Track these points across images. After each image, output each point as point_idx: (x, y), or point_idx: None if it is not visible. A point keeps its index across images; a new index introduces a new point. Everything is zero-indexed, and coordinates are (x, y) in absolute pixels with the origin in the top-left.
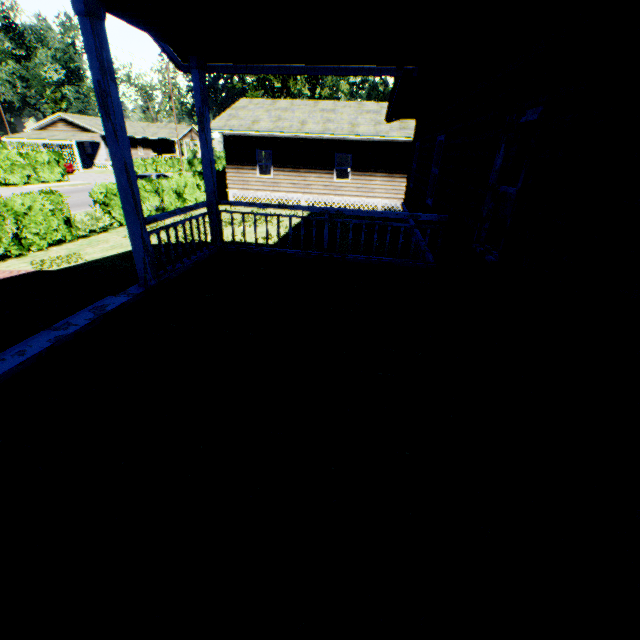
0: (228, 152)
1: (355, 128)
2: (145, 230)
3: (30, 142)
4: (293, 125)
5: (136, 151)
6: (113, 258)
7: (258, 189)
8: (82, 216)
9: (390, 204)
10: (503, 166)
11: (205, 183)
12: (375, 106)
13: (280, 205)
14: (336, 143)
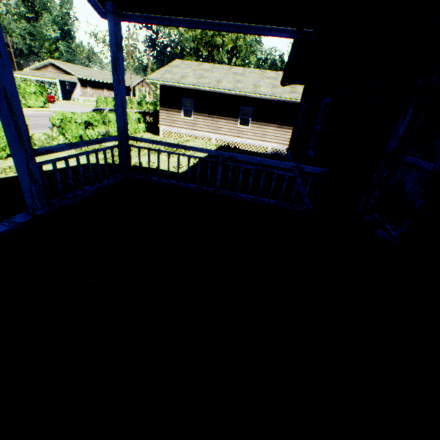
0: (162, 97)
1: (257, 88)
2: (33, 161)
3: (27, 78)
4: (211, 82)
5: (102, 91)
6: (52, 172)
7: (181, 127)
8: (40, 135)
9: (277, 147)
10: (405, 133)
11: (117, 119)
12: (274, 74)
13: (181, 145)
14: (242, 98)
